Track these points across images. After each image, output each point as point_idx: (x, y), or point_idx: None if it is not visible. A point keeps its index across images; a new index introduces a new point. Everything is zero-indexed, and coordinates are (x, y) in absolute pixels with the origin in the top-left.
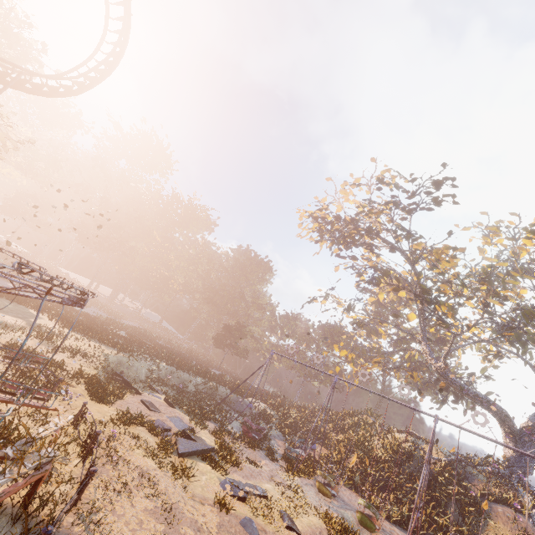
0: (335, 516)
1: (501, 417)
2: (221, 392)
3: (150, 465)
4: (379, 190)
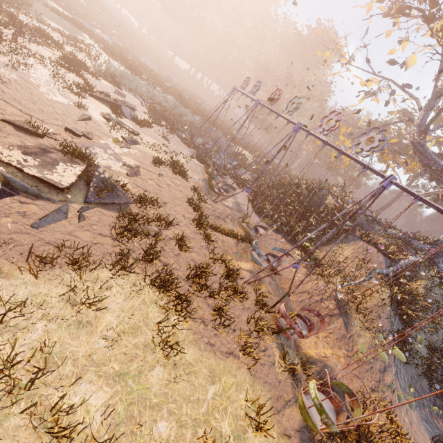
0: (195, 176)
1: None
2: (214, 133)
3: (42, 70)
4: None
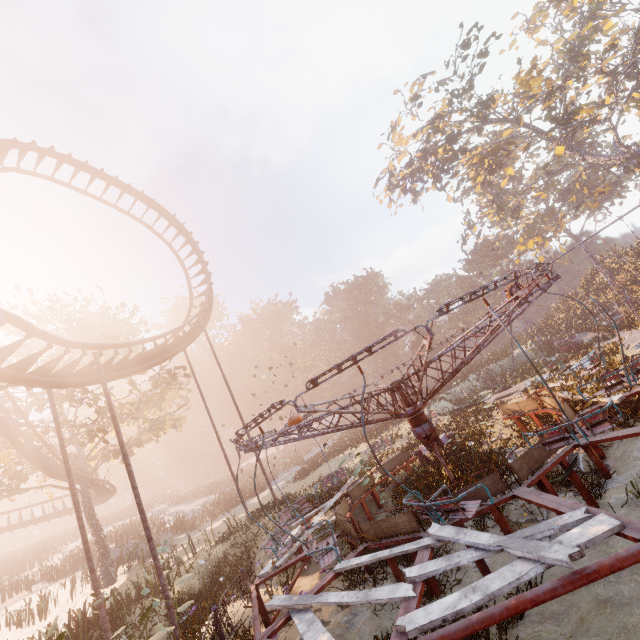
0: None
1: None
2: (494, 369)
3: None
4: (420, 105)
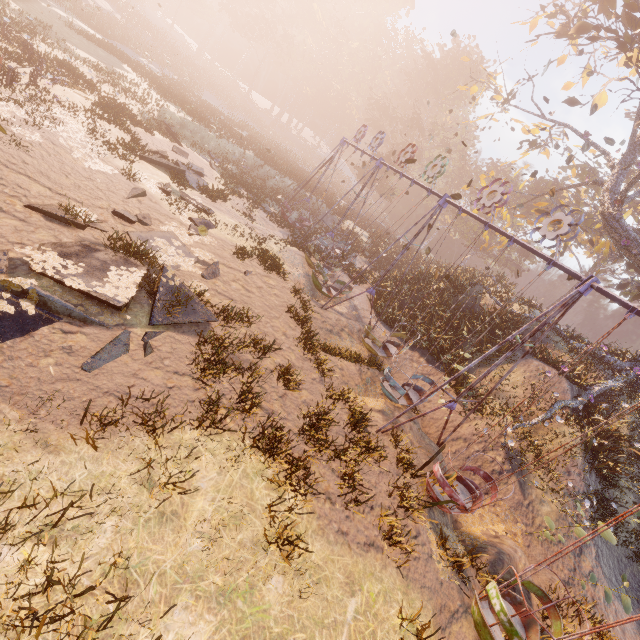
0: (293, 270)
1: None
2: (312, 203)
3: (74, 125)
4: None
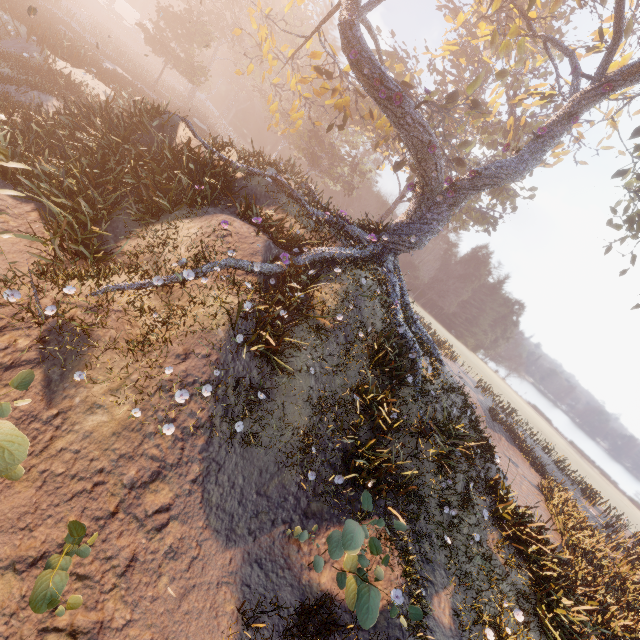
0: None
1: (417, 149)
2: None
3: None
4: None
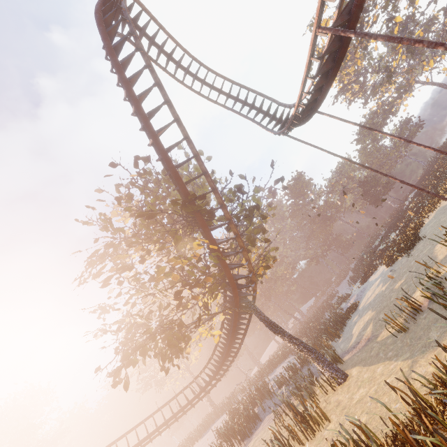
0: None
1: None
2: None
3: None
4: None
